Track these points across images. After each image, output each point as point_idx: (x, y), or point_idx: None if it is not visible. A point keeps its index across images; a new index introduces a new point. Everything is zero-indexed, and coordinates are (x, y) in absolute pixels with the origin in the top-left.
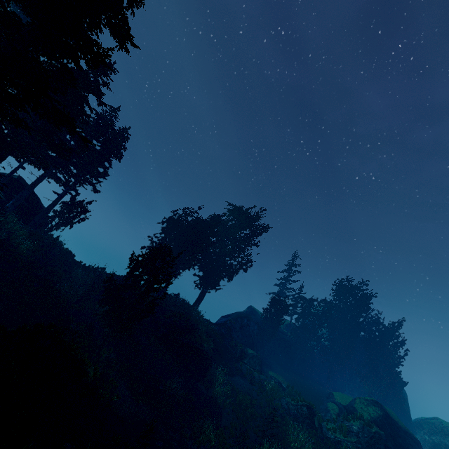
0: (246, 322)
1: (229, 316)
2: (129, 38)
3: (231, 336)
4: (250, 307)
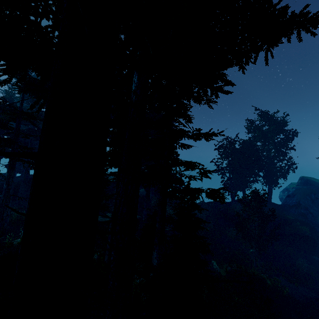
0: (314, 196)
1: (295, 195)
2: (210, 100)
3: (309, 212)
4: (302, 179)
